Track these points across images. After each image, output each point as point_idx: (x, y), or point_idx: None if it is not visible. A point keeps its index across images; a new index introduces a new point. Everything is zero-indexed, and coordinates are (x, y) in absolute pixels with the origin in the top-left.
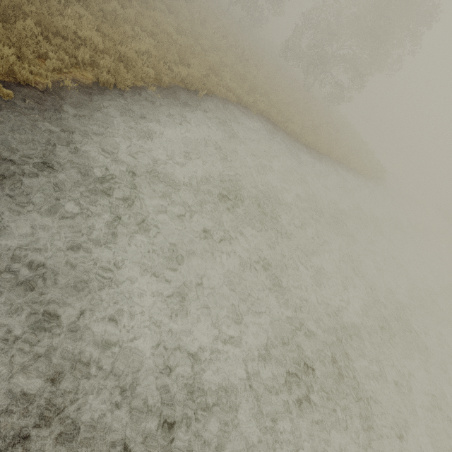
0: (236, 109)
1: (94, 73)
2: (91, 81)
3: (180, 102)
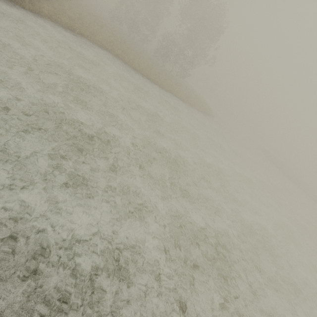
0: (99, 47)
1: (14, 0)
2: (12, 1)
3: (60, 28)
